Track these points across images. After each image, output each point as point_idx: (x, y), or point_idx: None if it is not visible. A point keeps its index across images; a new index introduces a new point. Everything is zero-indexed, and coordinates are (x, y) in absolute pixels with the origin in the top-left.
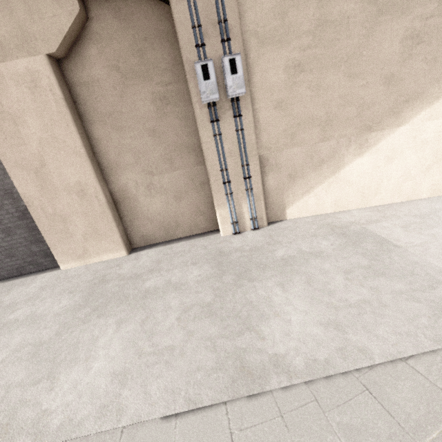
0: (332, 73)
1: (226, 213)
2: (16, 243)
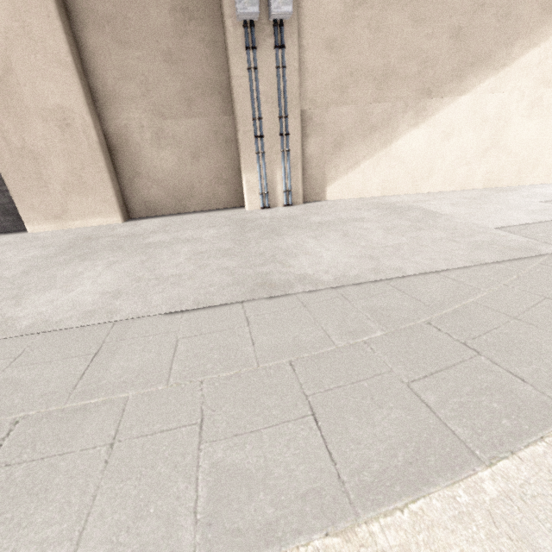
0: (396, 13)
1: (255, 179)
2: None
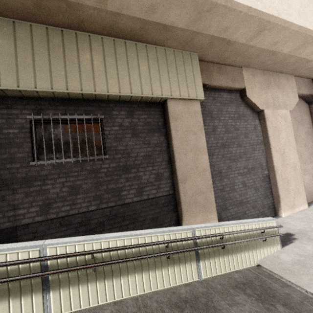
0: None
1: None
2: (258, 197)
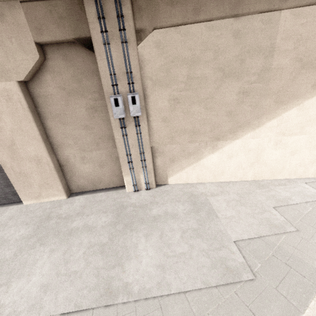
0: (196, 106)
1: (130, 179)
2: None
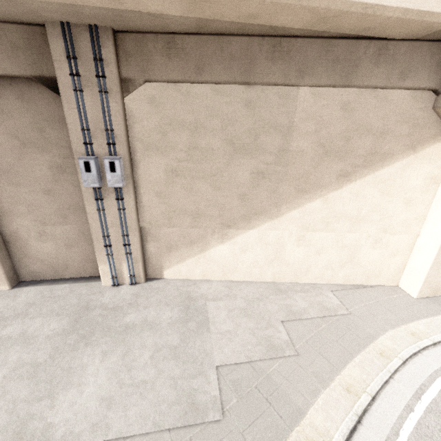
0: (201, 182)
1: (107, 268)
2: None
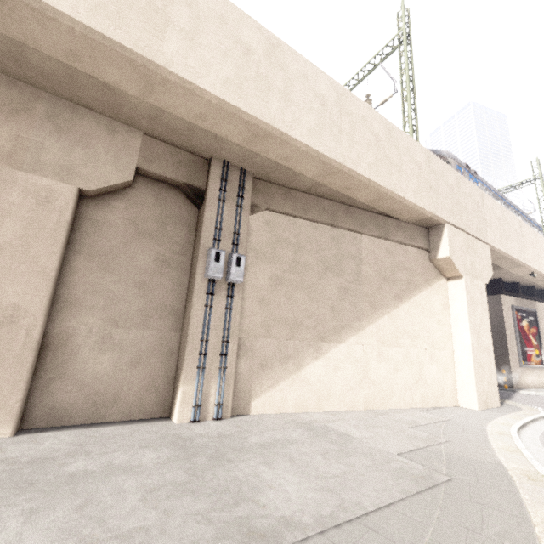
0: (300, 292)
1: (192, 391)
2: None
